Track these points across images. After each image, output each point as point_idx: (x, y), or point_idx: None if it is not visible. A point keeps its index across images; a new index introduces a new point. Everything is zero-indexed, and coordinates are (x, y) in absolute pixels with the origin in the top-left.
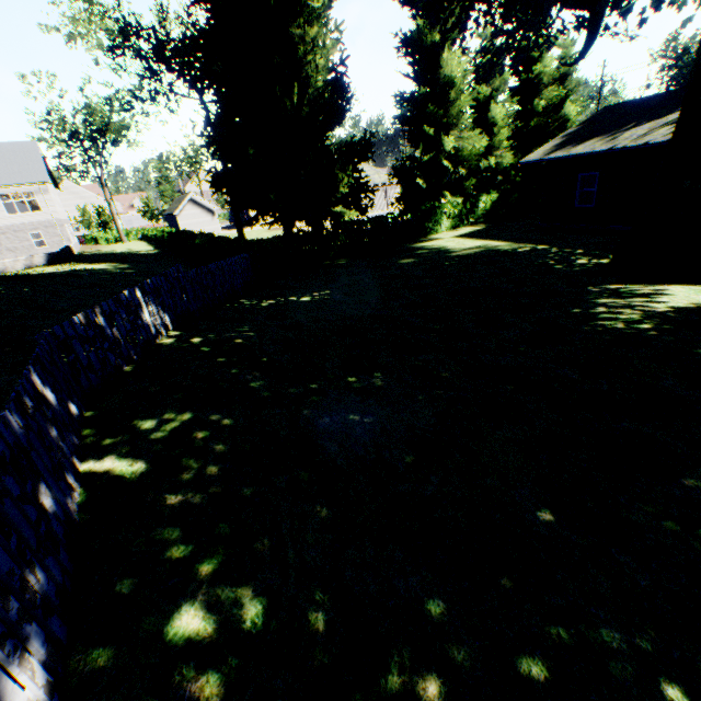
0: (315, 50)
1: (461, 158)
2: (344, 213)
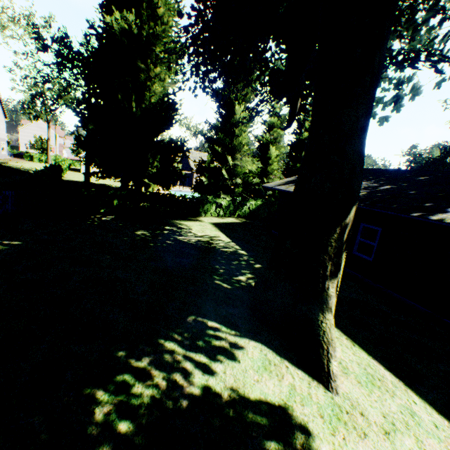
0: (154, 80)
1: (236, 172)
2: (151, 184)
